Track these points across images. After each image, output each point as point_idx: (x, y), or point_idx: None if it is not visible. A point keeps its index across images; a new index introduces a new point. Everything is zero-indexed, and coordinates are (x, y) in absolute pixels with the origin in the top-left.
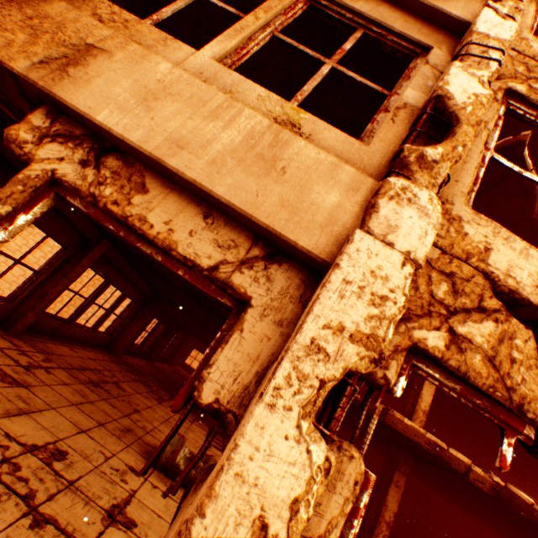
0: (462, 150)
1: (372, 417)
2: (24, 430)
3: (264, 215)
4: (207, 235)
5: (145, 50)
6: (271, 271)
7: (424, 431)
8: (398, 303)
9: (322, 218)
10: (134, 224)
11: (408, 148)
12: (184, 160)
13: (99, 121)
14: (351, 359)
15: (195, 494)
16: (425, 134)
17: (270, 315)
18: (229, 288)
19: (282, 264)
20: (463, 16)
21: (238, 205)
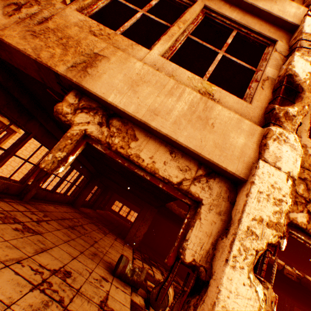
0: (307, 108)
1: (274, 264)
2: (47, 261)
3: (207, 153)
4: (173, 164)
5: (126, 55)
6: (210, 183)
7: None
8: (288, 202)
9: (237, 153)
10: (134, 159)
11: (278, 108)
12: (159, 122)
13: (110, 101)
14: (269, 237)
15: None
16: (285, 99)
17: (213, 209)
18: (189, 194)
19: (215, 178)
20: (294, 21)
21: (192, 148)
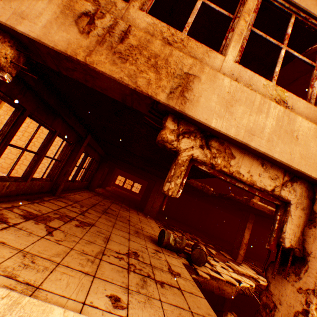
0: None
1: None
2: (117, 248)
3: (296, 164)
4: (265, 175)
5: (213, 71)
6: (293, 186)
7: (266, 206)
8: None
9: None
10: (236, 176)
11: None
12: (256, 142)
13: (213, 127)
14: None
15: (290, 277)
16: None
17: (298, 206)
18: (280, 198)
19: (297, 182)
20: None
21: (285, 162)
